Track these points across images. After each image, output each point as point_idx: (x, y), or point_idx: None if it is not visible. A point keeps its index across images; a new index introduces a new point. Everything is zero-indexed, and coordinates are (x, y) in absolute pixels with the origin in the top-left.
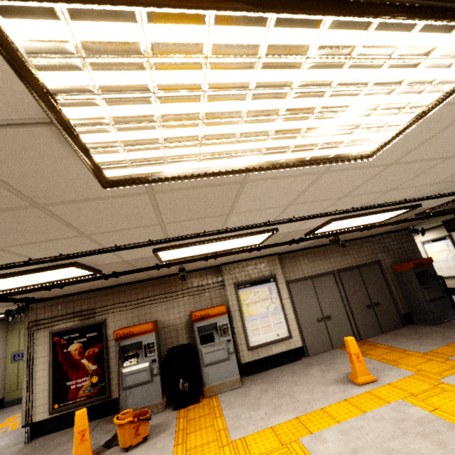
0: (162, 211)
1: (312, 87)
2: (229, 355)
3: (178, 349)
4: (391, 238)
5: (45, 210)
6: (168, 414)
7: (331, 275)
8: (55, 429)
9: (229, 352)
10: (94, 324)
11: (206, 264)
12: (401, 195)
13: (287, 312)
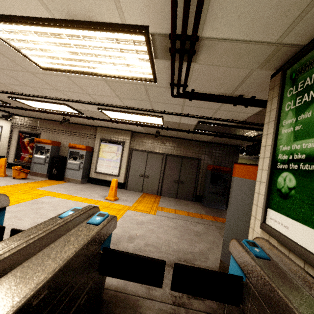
0: None
1: None
2: (80, 169)
3: (57, 156)
4: (219, 148)
5: None
6: (44, 179)
7: (161, 155)
8: None
9: (80, 167)
10: (35, 134)
11: (85, 122)
12: (114, 101)
13: (122, 164)
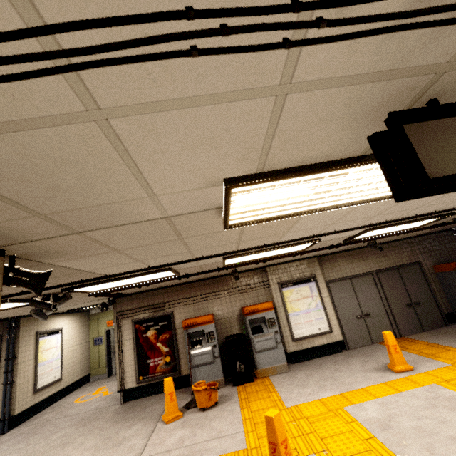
0: (243, 235)
1: (350, 181)
2: (277, 344)
3: (234, 337)
4: (432, 239)
5: (182, 240)
6: (229, 389)
7: (370, 275)
8: (140, 395)
9: (276, 341)
10: (165, 315)
11: (253, 266)
12: (430, 209)
13: (327, 309)
